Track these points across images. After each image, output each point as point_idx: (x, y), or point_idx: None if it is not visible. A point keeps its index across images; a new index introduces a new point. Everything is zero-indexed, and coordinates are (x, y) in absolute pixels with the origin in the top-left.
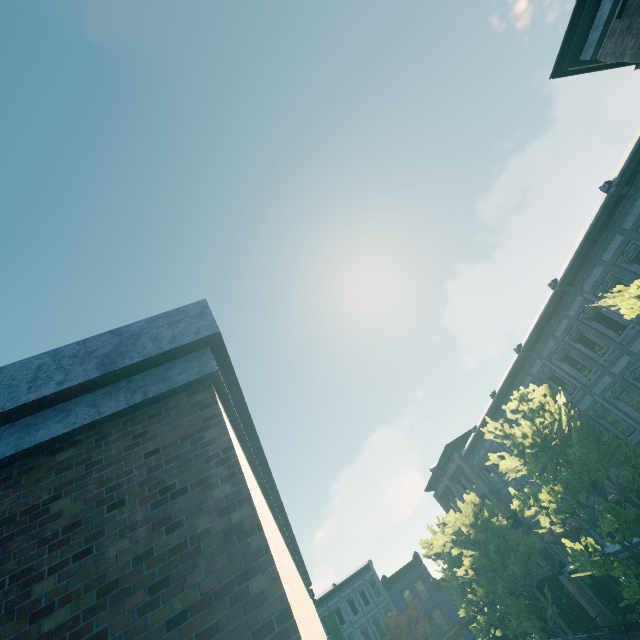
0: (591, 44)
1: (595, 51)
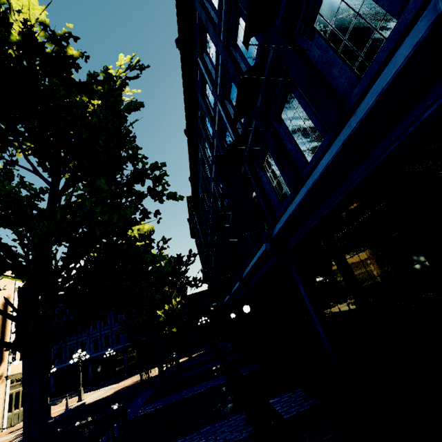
0: None
1: None
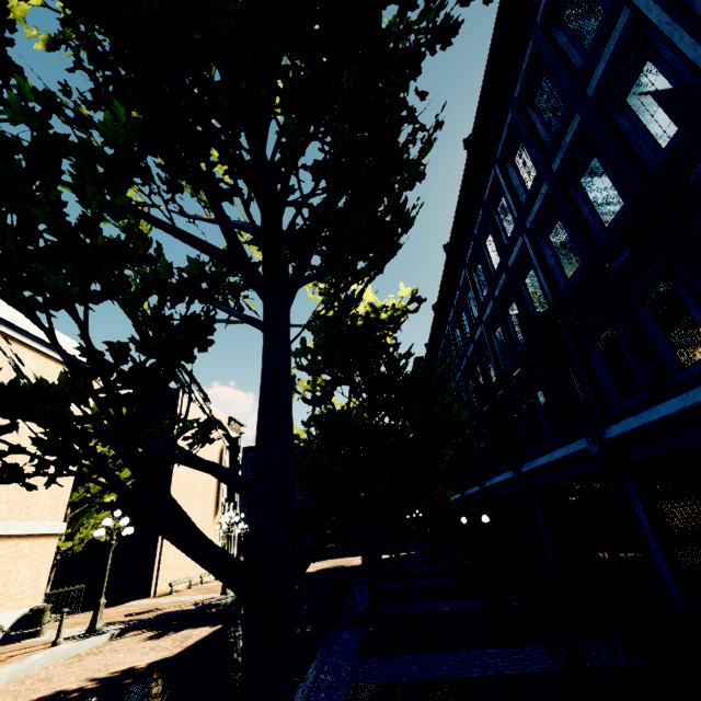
0: None
1: None
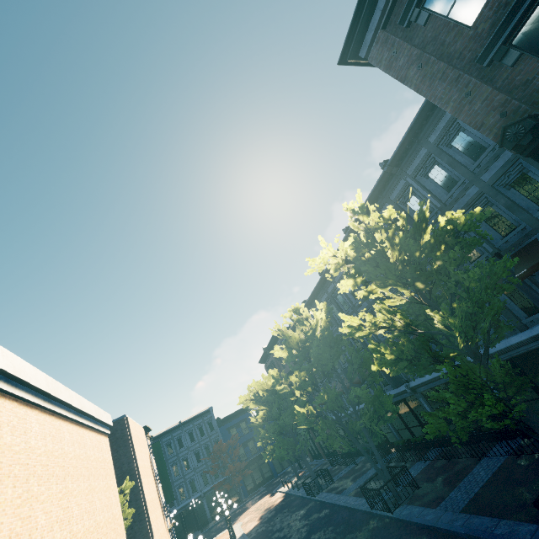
0: (366, 44)
1: (369, 52)
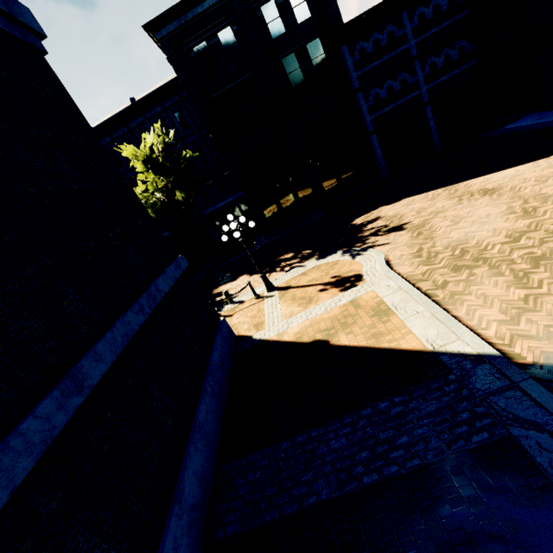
0: (162, 34)
1: (161, 38)
